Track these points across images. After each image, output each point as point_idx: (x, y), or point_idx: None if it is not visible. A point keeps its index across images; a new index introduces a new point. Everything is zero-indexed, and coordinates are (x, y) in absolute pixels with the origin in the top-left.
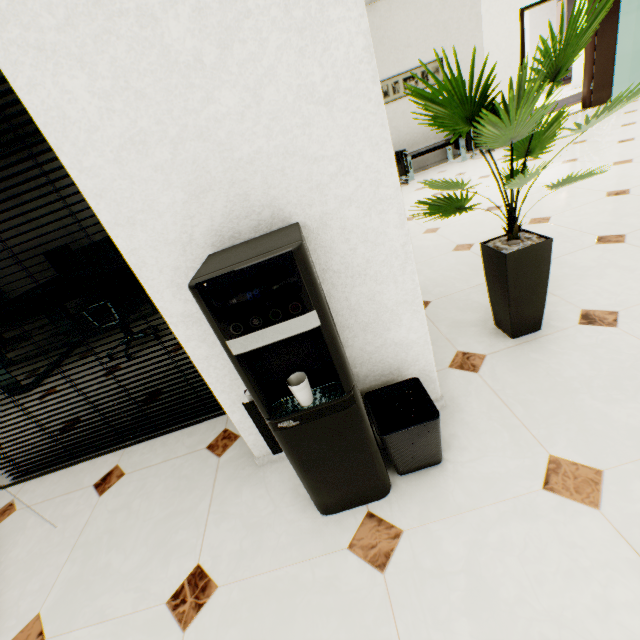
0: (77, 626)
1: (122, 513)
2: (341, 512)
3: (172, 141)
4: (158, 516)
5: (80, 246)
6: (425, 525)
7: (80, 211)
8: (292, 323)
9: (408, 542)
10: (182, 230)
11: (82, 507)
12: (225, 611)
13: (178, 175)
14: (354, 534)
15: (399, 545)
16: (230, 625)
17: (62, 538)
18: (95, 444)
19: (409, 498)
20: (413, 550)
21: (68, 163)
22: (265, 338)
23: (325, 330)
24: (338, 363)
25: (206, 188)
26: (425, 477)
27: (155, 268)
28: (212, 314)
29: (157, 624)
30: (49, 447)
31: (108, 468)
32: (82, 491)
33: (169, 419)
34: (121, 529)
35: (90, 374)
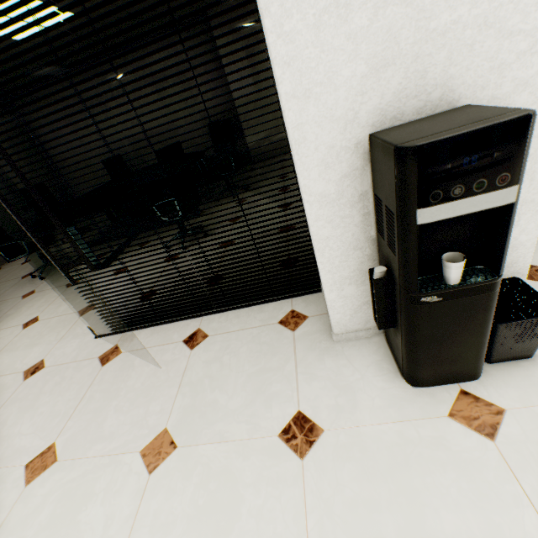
0: (202, 442)
1: (215, 364)
2: (432, 387)
3: (375, 5)
4: (249, 370)
5: (128, 158)
6: (529, 407)
7: (211, 99)
8: (490, 196)
9: (513, 419)
10: (350, 107)
11: (178, 356)
12: (337, 449)
13: (367, 45)
14: (451, 406)
15: (504, 420)
16: (345, 461)
17: (168, 377)
18: (177, 311)
19: (503, 383)
20: (521, 426)
21: (270, 26)
22: (456, 210)
23: (514, 208)
24: (506, 245)
25: (388, 62)
26: (516, 367)
27: (312, 145)
28: (419, 179)
29: (274, 450)
30: (143, 308)
31: (192, 330)
32: (174, 344)
33: (239, 297)
34: (218, 376)
35: (187, 251)
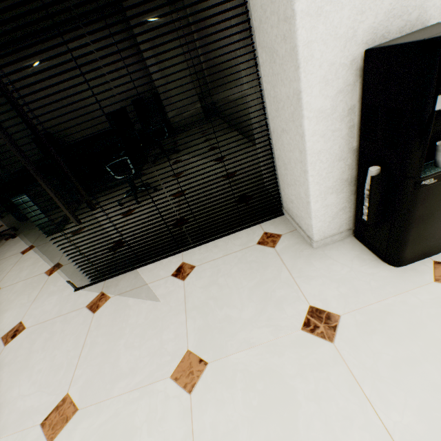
0: (231, 352)
1: (213, 287)
2: (411, 264)
3: None
4: (248, 285)
5: (56, 135)
6: None
7: (194, 40)
8: None
9: None
10: (350, 25)
11: (172, 288)
12: (359, 327)
13: None
14: (433, 274)
15: None
16: (370, 334)
17: (170, 307)
18: (156, 251)
19: None
20: None
21: None
22: None
23: None
24: None
25: None
26: None
27: (317, 63)
28: None
29: (304, 342)
30: (123, 254)
31: (176, 265)
32: (164, 280)
33: (212, 231)
34: (221, 296)
35: (167, 191)
